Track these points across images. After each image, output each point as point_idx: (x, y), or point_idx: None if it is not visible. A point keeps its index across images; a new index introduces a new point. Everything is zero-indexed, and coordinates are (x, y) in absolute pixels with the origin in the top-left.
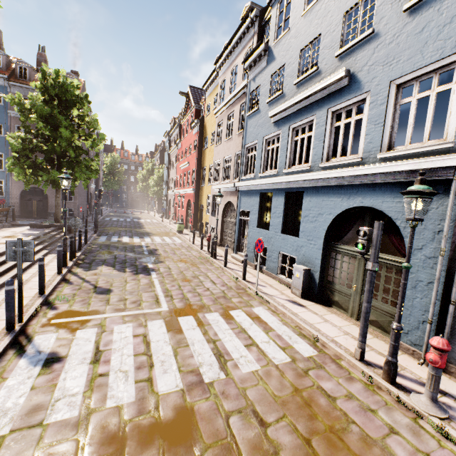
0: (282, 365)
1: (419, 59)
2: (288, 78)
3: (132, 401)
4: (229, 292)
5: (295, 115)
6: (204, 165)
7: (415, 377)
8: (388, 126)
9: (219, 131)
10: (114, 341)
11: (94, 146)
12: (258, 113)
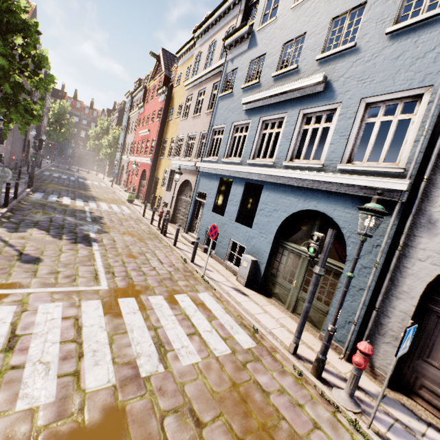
0: (222, 358)
1: (390, 84)
2: (267, 68)
3: (51, 401)
4: (175, 274)
5: (267, 108)
6: (166, 137)
7: (336, 372)
8: (352, 140)
9: (187, 105)
10: (36, 324)
11: (39, 87)
12: (231, 97)
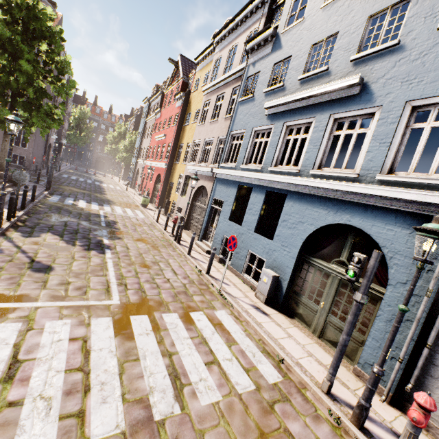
0: (246, 395)
1: None
2: (292, 71)
3: None
4: (190, 287)
5: (292, 113)
6: (182, 142)
7: (380, 420)
8: (394, 148)
9: (205, 110)
10: (41, 346)
11: (61, 92)
12: (252, 101)
